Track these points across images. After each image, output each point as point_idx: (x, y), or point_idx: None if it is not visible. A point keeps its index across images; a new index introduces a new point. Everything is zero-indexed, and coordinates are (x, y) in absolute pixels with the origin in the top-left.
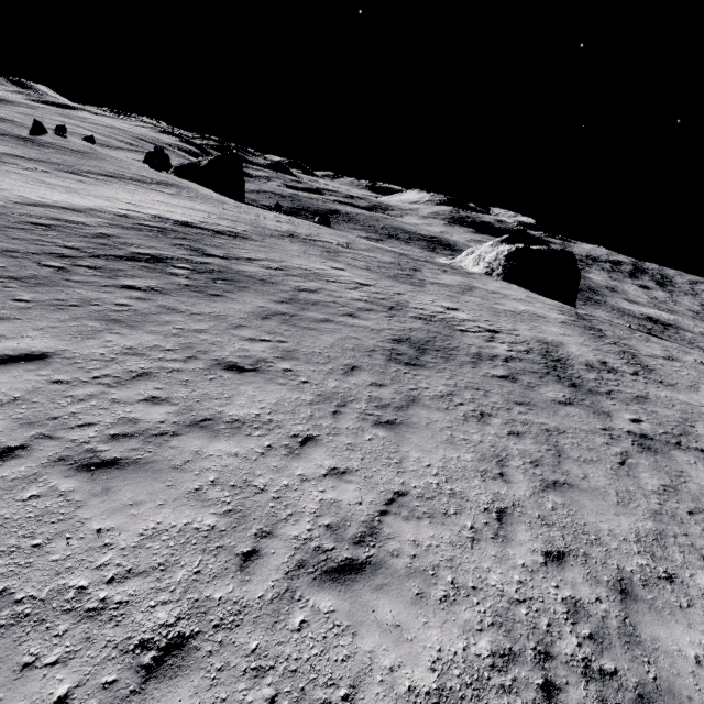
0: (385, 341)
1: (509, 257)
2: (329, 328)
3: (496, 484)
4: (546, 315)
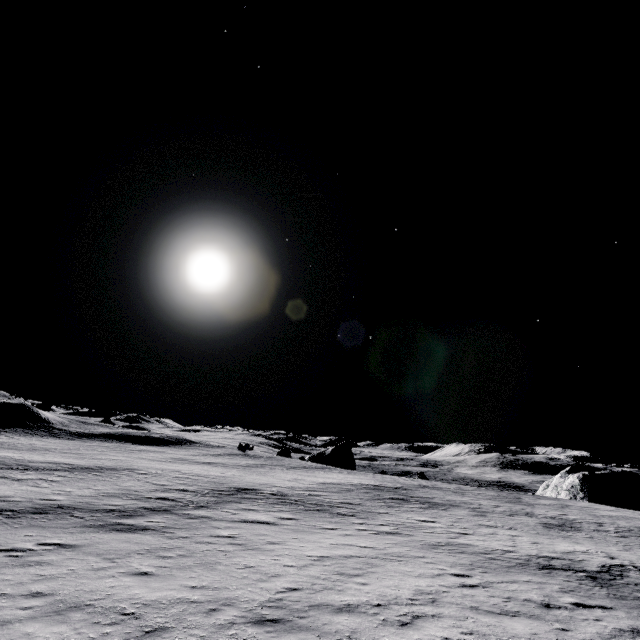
0: (539, 523)
1: (582, 483)
2: (506, 519)
3: (629, 552)
4: (637, 516)
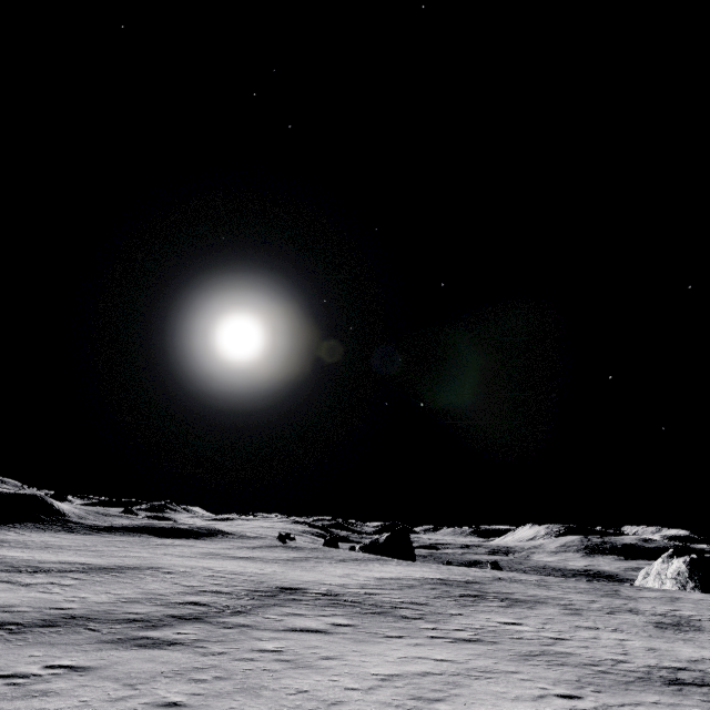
0: (648, 623)
1: (690, 568)
2: (607, 618)
3: None
4: None
